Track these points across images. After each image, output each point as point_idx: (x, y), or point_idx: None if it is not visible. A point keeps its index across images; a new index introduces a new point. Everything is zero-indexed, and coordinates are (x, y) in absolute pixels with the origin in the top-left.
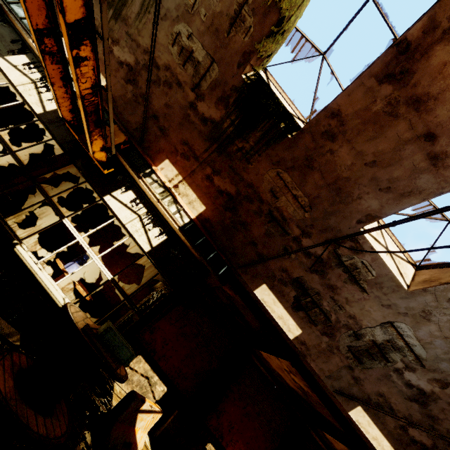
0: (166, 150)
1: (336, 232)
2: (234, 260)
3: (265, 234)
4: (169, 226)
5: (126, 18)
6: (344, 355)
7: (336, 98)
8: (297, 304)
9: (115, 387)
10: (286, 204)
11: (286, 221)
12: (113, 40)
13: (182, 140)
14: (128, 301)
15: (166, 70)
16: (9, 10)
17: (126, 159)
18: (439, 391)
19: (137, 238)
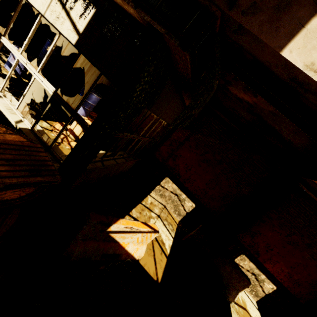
0: None
1: None
2: None
3: None
4: None
5: None
6: None
7: None
8: None
9: (147, 199)
10: None
11: None
12: None
13: None
14: (74, 117)
15: None
16: None
17: None
18: None
19: (60, 28)
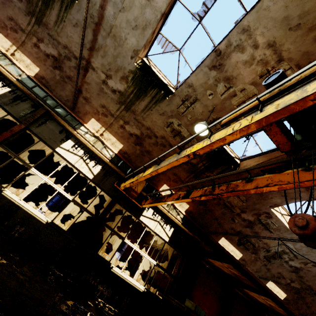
0: (164, 179)
1: (259, 210)
2: (207, 229)
3: (221, 213)
4: (173, 222)
5: (134, 111)
6: (262, 260)
7: (264, 162)
8: (239, 242)
9: None
10: (233, 200)
11: (233, 206)
12: (125, 121)
13: (173, 173)
14: (167, 273)
15: (162, 138)
16: (57, 115)
17: (147, 193)
18: (303, 266)
19: (161, 235)
